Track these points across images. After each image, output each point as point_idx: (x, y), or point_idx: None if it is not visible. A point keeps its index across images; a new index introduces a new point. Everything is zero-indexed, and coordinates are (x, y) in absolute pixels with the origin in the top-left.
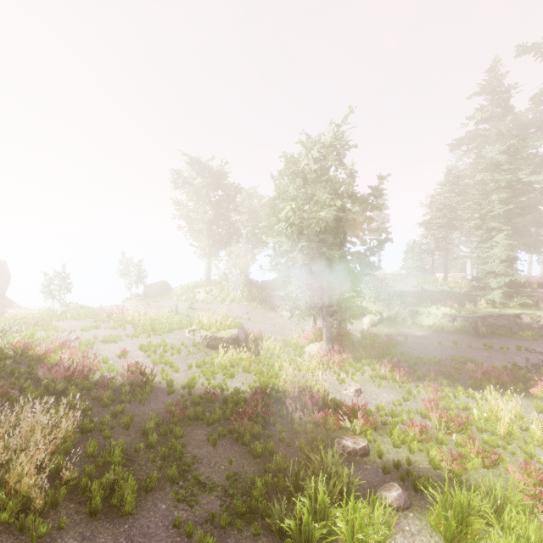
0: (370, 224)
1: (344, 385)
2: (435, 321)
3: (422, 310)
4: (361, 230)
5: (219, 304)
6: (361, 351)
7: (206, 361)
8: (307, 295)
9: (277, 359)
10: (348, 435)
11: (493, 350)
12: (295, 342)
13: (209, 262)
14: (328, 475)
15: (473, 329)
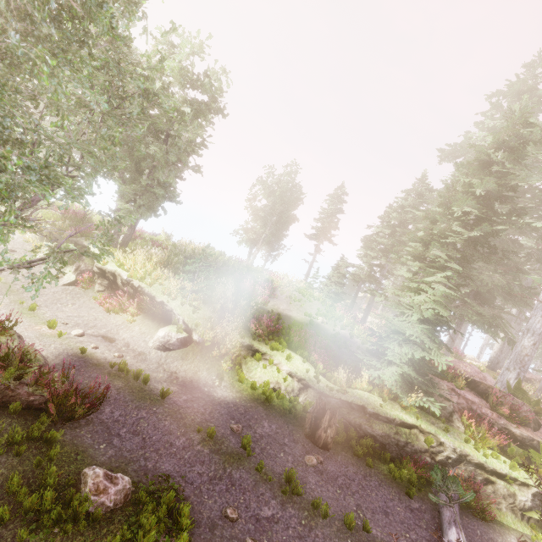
0: (46, 45)
1: None
2: (272, 379)
3: (266, 352)
4: None
5: None
6: None
7: None
8: None
9: None
10: None
11: (296, 503)
12: None
13: None
14: None
15: (313, 424)
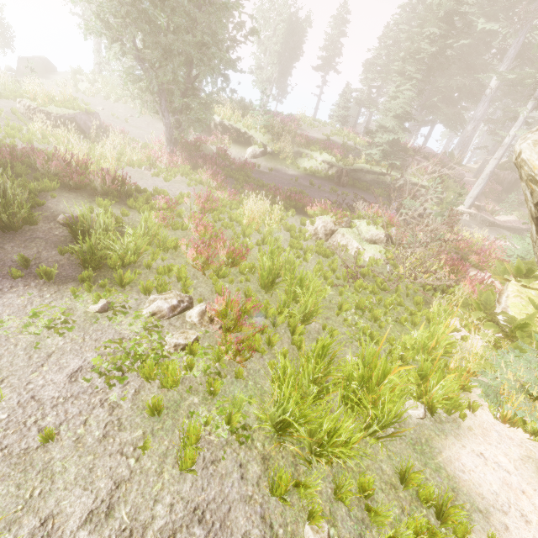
0: None
1: (156, 179)
2: (313, 165)
3: (308, 153)
4: (218, 1)
5: (102, 100)
6: (201, 161)
7: (10, 125)
8: (138, 76)
9: (99, 143)
10: (94, 194)
11: (335, 194)
12: (152, 146)
13: (98, 42)
14: (5, 191)
15: (338, 178)
